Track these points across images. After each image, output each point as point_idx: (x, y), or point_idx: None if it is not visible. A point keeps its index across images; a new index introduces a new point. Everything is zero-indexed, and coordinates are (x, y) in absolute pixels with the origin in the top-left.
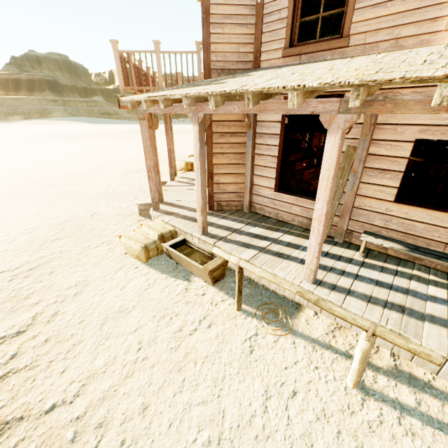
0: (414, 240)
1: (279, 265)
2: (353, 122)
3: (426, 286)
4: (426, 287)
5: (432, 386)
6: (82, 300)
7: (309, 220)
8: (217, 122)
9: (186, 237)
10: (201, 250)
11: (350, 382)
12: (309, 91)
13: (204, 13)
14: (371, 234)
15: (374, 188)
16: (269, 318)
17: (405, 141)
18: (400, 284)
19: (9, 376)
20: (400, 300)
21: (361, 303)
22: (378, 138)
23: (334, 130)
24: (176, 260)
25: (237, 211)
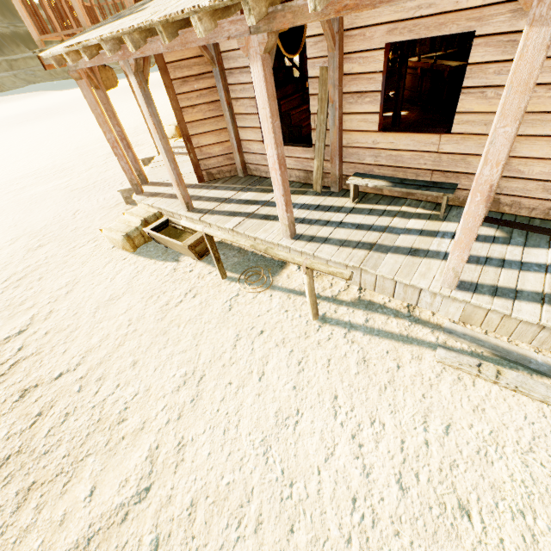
0: (404, 173)
1: (263, 228)
2: (268, 44)
3: (408, 221)
4: (407, 221)
5: (385, 307)
6: (74, 297)
7: (305, 173)
8: (172, 63)
9: (169, 217)
10: (186, 228)
11: (310, 316)
12: (220, 8)
13: None
14: (360, 175)
15: (357, 119)
16: (252, 280)
17: (376, 48)
18: (381, 223)
19: (20, 363)
20: (373, 239)
21: (333, 248)
22: (349, 50)
23: (254, 57)
24: (163, 244)
25: (232, 178)
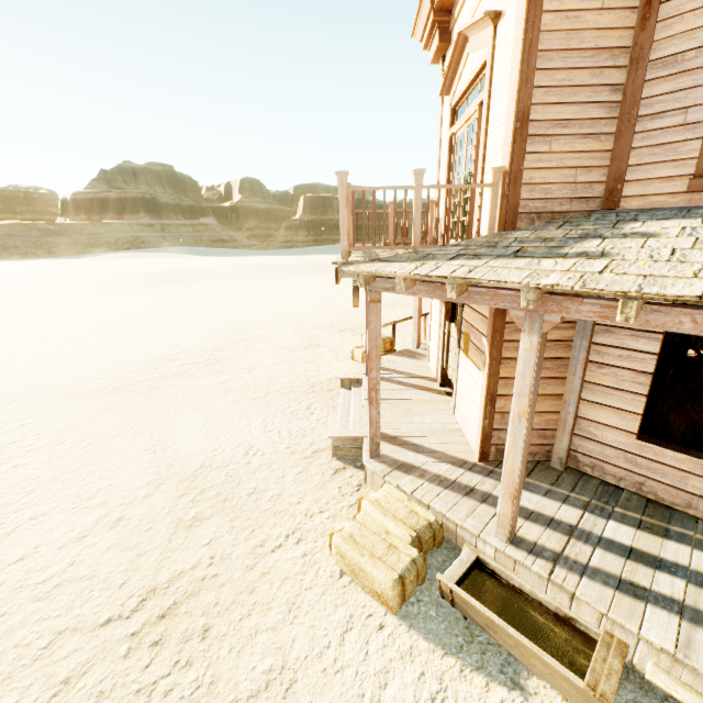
0: None
1: None
2: None
3: None
4: None
5: None
6: None
7: None
8: None
9: (480, 553)
10: (531, 600)
11: None
12: None
13: (519, 120)
14: None
15: None
16: None
17: None
18: None
19: None
20: None
21: None
22: None
23: None
24: (471, 617)
25: (538, 466)
